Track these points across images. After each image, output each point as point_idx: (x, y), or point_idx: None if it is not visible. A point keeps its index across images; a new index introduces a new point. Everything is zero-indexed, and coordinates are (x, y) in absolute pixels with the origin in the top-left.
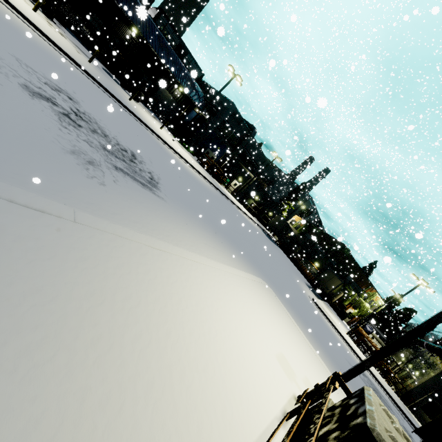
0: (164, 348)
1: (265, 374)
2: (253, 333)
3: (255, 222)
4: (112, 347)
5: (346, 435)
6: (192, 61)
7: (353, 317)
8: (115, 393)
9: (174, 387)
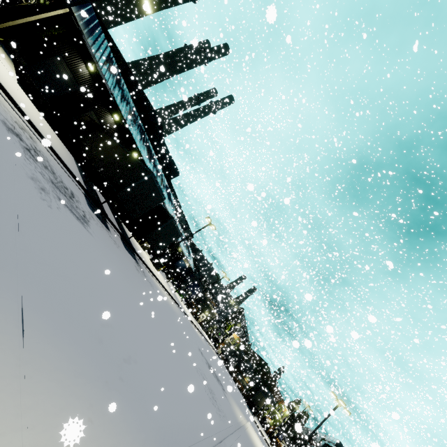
0: None
1: None
2: None
3: (214, 348)
4: None
5: None
6: (189, 231)
7: (270, 426)
8: None
9: None
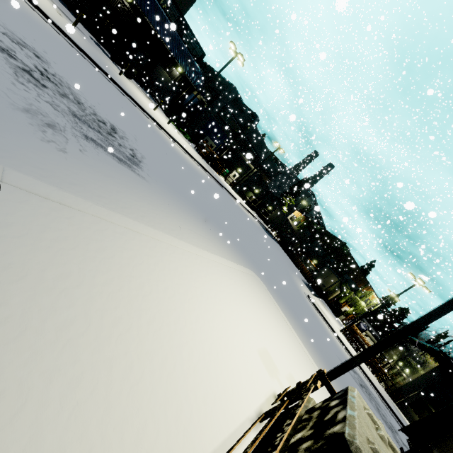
0: (107, 338)
1: (241, 371)
2: (234, 326)
3: (254, 216)
4: (23, 335)
5: (319, 447)
6: (192, 38)
7: (348, 315)
8: (11, 394)
9: (111, 386)
